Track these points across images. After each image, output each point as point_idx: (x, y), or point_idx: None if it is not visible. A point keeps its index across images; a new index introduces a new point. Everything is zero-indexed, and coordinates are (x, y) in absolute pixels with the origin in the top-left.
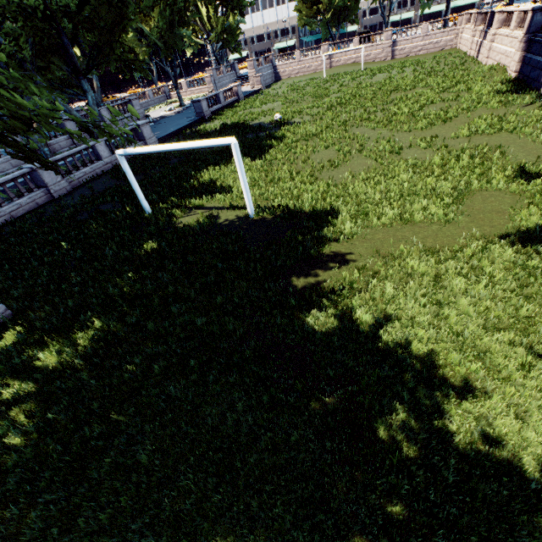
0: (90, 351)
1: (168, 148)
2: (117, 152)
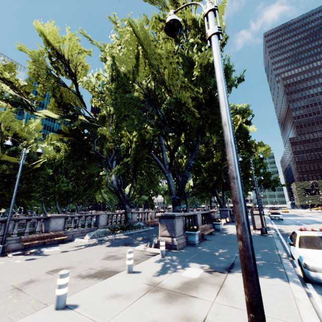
0: None
1: None
2: None
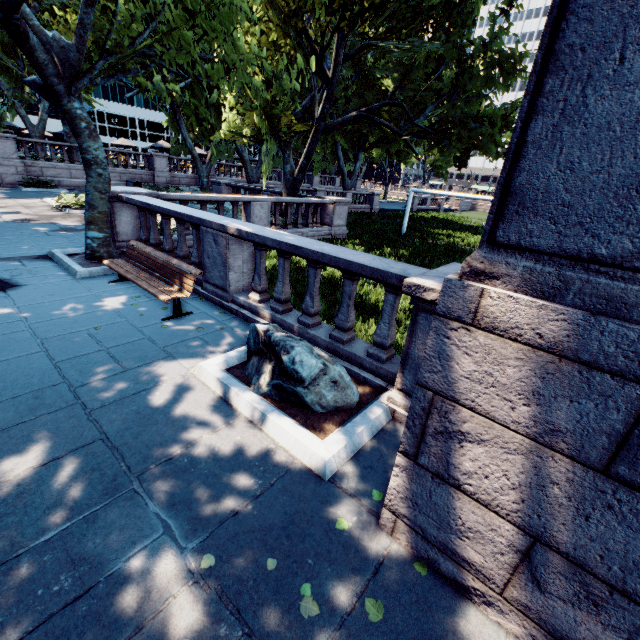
0: (414, 254)
1: (453, 194)
2: (412, 189)
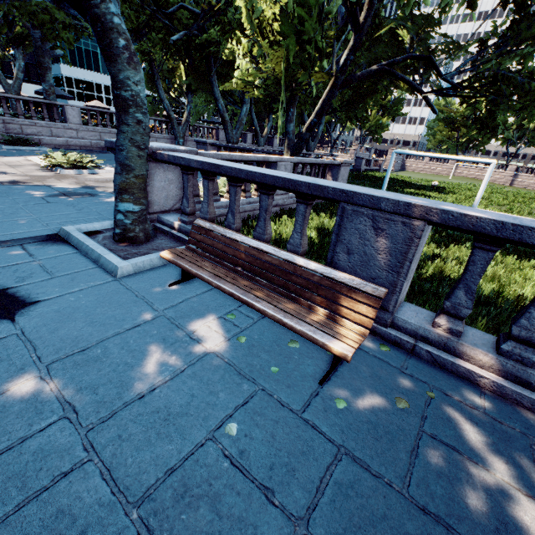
0: None
1: (440, 156)
2: (395, 150)
